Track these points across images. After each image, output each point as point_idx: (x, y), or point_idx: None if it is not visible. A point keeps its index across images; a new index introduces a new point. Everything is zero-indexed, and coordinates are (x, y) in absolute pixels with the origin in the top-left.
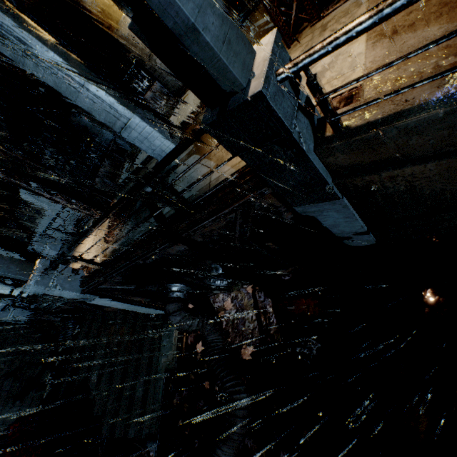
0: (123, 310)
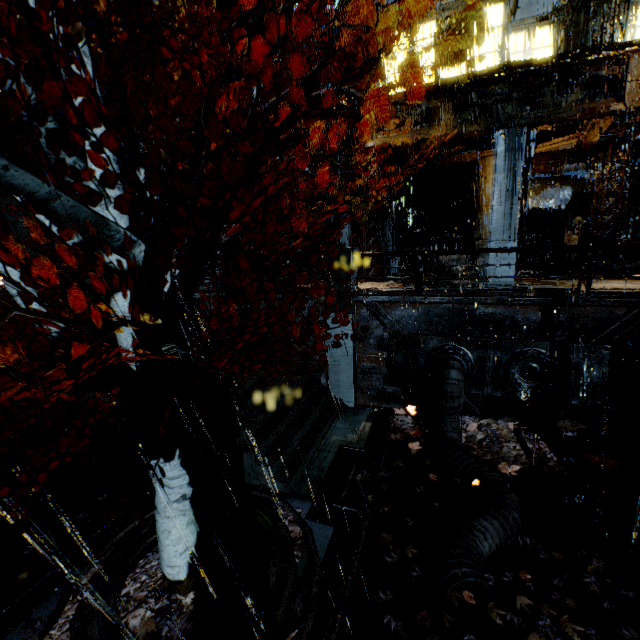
0: (305, 363)
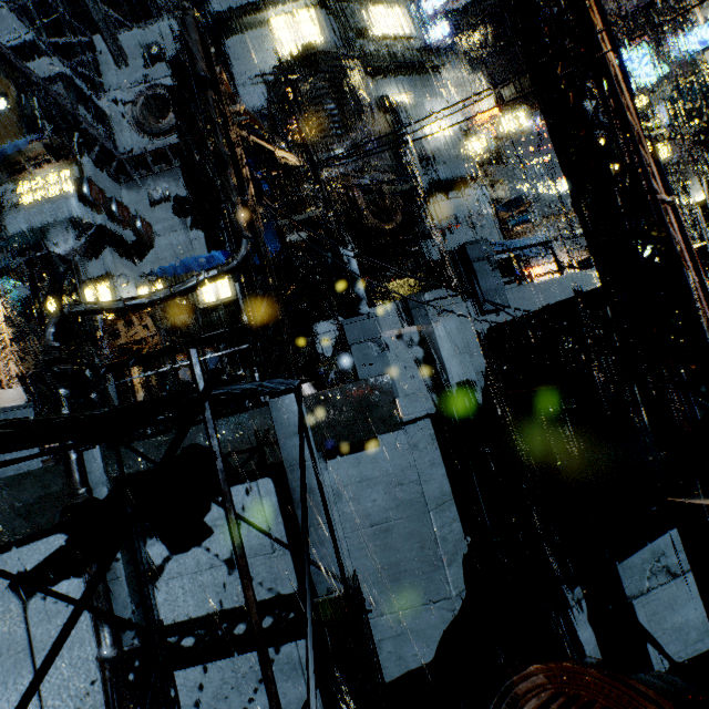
0: None
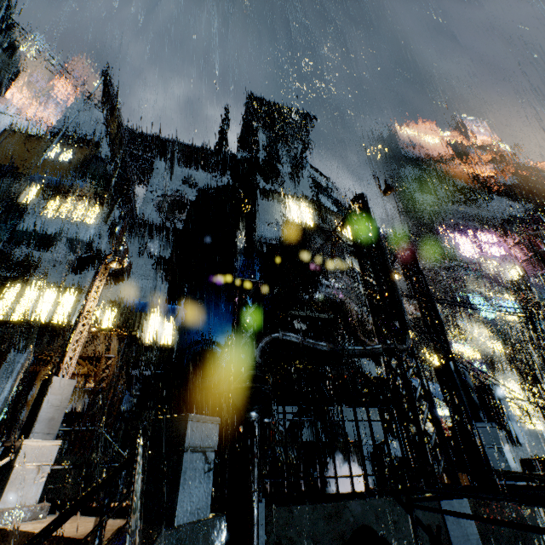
0: None
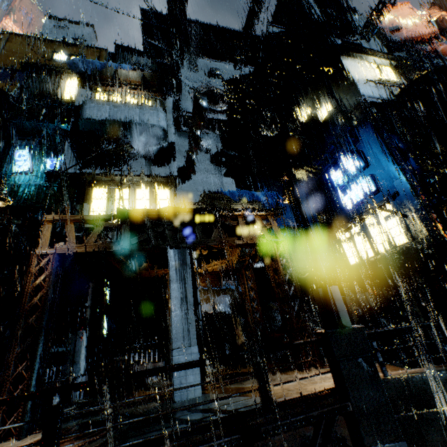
0: None
